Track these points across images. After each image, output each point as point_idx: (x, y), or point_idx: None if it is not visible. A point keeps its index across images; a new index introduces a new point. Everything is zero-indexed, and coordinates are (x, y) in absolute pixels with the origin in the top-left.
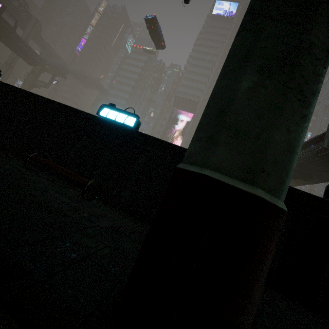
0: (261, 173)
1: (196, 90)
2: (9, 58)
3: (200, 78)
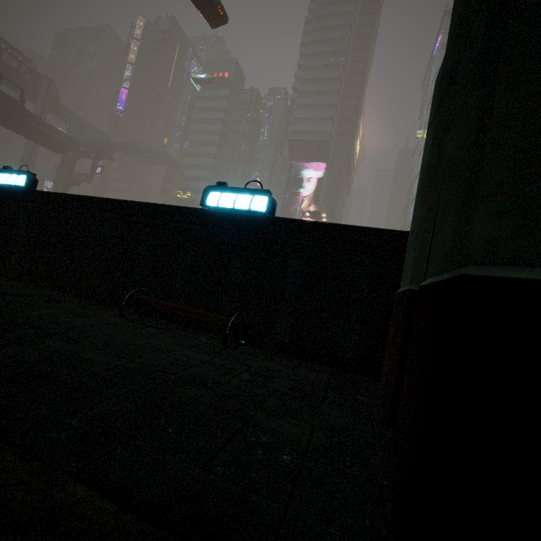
0: None
1: (321, 121)
2: (25, 151)
3: (325, 100)
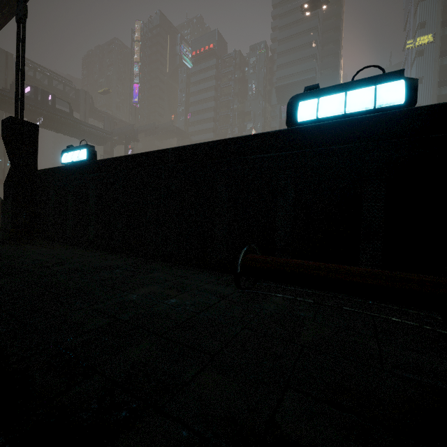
0: None
1: (303, 61)
2: None
3: (304, 40)
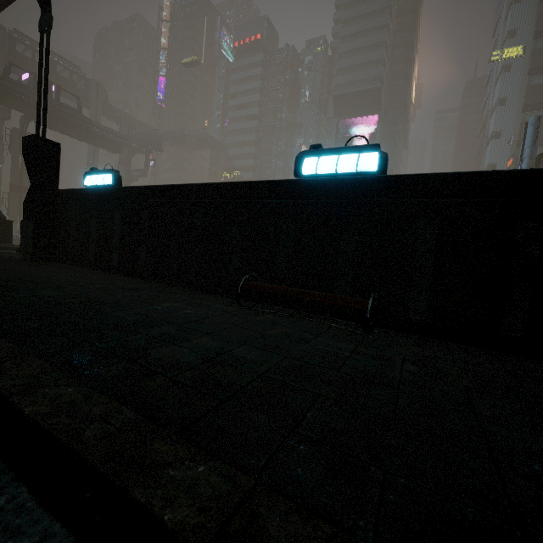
0: None
1: (369, 67)
2: (89, 156)
3: (371, 40)
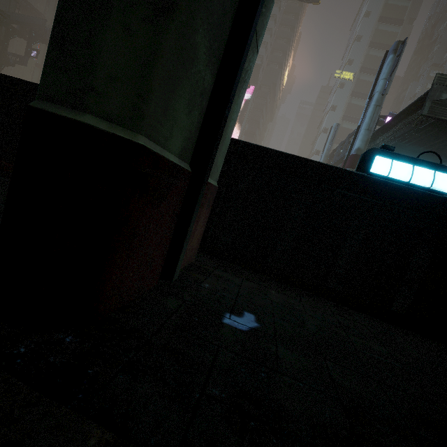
0: (90, 94)
1: None
2: None
3: None
